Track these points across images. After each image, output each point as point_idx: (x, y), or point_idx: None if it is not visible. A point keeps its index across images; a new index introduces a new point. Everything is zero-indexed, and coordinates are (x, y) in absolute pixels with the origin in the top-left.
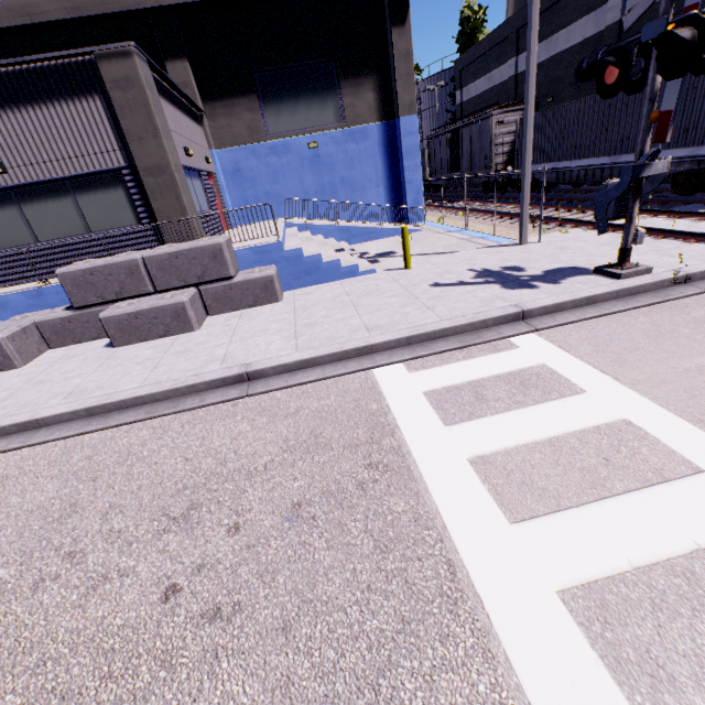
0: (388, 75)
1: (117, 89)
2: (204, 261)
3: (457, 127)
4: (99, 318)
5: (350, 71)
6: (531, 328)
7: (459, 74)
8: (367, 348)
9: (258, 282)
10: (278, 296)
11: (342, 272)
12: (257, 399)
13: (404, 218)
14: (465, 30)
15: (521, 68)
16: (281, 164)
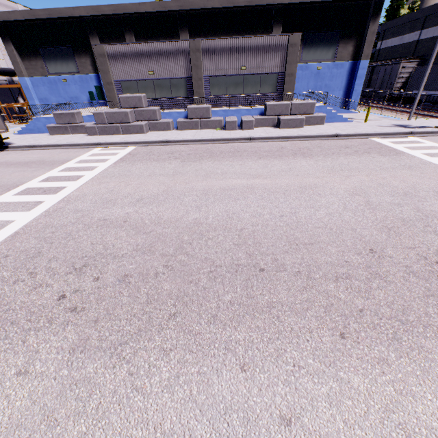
0: (361, 40)
1: (290, 47)
2: (308, 107)
3: (378, 65)
4: (280, 119)
5: (345, 36)
6: (413, 136)
7: (383, 32)
8: (368, 134)
9: (320, 117)
10: (323, 123)
11: (341, 120)
12: (341, 140)
13: (347, 107)
14: (393, 5)
15: (422, 37)
16: (302, 74)
